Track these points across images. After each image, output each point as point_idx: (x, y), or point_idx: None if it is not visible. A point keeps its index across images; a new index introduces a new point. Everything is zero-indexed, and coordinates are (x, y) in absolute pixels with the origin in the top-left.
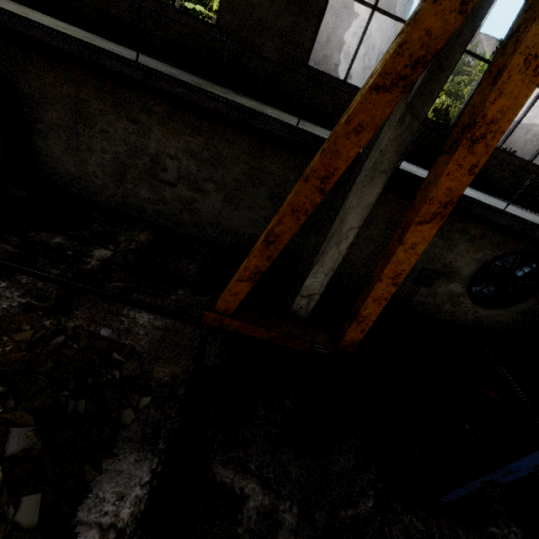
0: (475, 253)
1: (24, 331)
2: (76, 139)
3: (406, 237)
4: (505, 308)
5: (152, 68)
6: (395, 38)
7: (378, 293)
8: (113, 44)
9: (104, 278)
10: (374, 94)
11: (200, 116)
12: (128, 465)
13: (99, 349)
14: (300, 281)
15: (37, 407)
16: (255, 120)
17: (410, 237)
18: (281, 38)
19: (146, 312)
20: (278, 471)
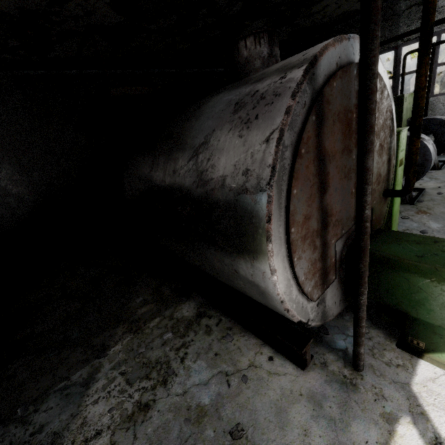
0: None
1: None
2: None
3: None
4: None
5: None
6: None
7: None
8: None
9: None
10: None
11: None
12: None
13: None
14: None
15: None
16: None
17: None
18: None
19: None
20: None
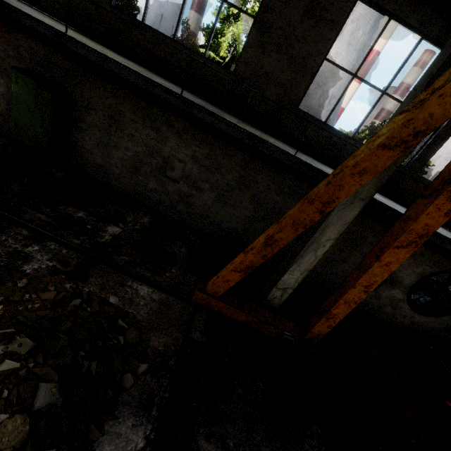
0: (416, 267)
1: (49, 291)
2: (107, 137)
3: (383, 256)
4: (438, 317)
5: (192, 101)
6: (399, 113)
7: (350, 297)
8: (157, 76)
9: (115, 251)
10: (380, 150)
11: (209, 133)
12: (126, 428)
13: (108, 315)
14: (277, 275)
15: (60, 364)
16: (262, 147)
17: (387, 256)
18: (281, 87)
19: (146, 285)
20: (252, 450)
